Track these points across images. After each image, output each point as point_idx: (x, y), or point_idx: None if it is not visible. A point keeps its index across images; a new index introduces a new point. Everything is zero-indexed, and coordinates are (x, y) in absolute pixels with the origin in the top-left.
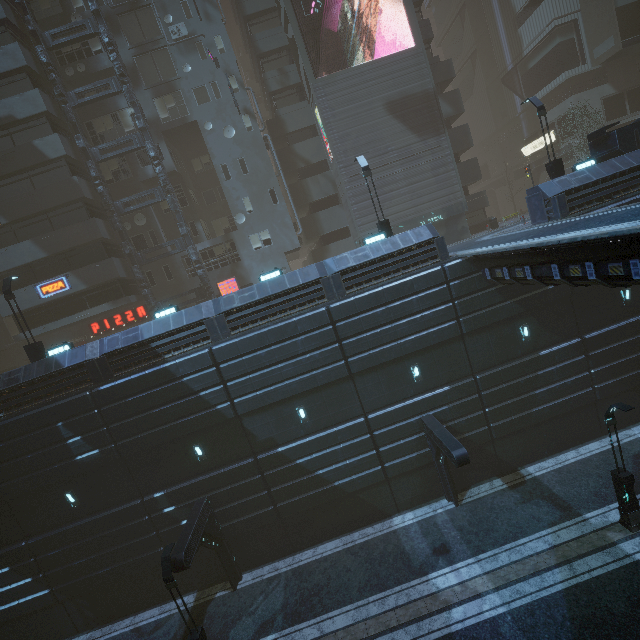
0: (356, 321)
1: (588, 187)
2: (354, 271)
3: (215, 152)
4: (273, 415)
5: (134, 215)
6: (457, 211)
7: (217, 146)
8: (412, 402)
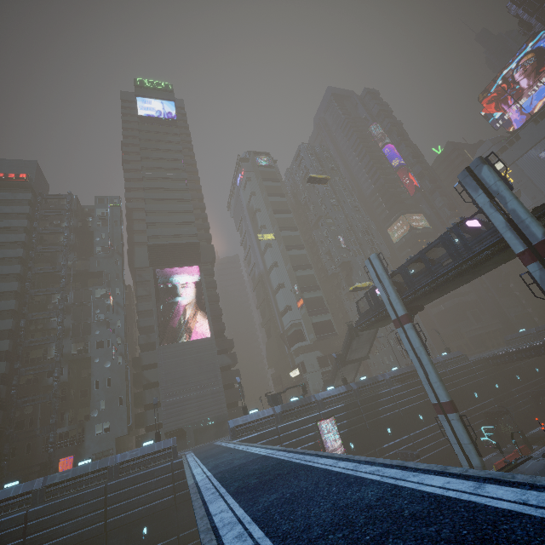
0: (119, 494)
1: (247, 424)
2: (128, 462)
3: (95, 373)
4: None
5: (26, 406)
6: (223, 418)
7: (98, 370)
8: None
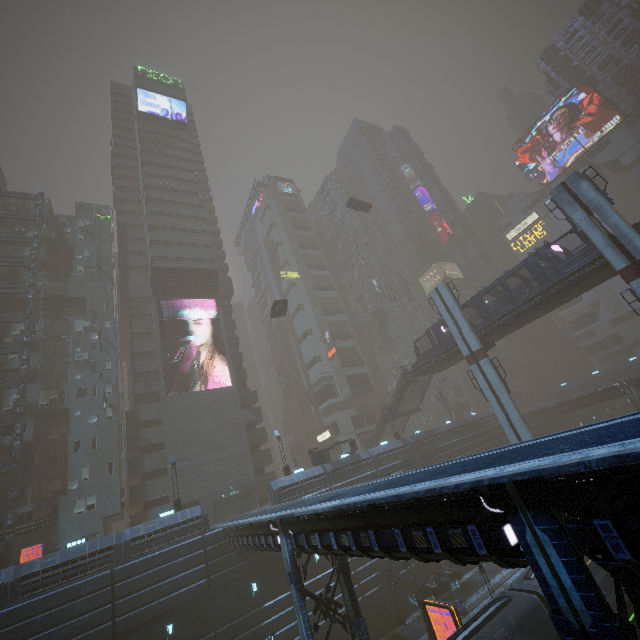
0: (132, 581)
1: (294, 485)
2: (142, 539)
3: (74, 431)
4: None
5: None
6: (250, 487)
7: (78, 427)
8: None
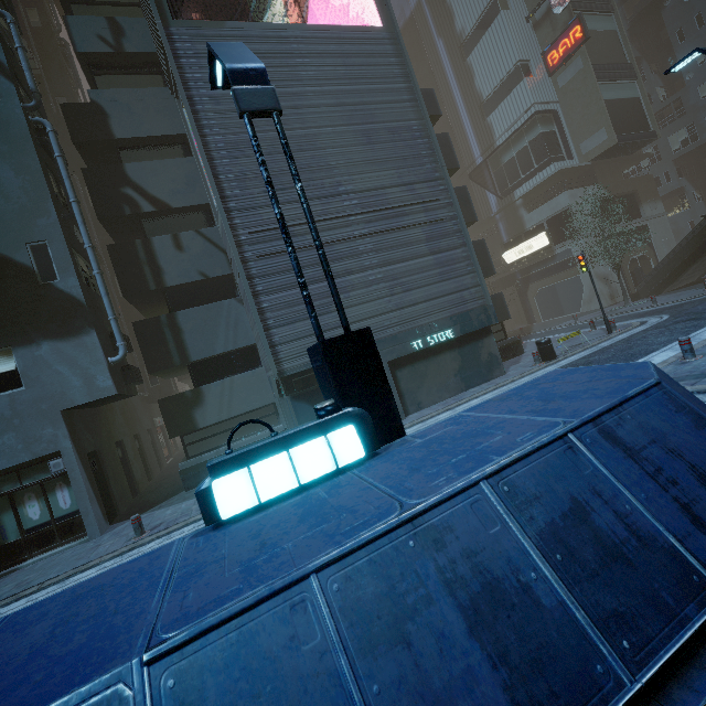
0: None
1: None
2: None
3: None
4: None
5: None
6: (479, 323)
7: None
8: None
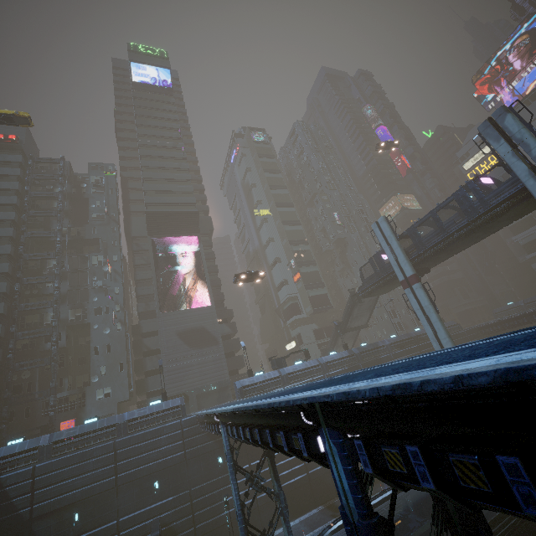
0: (128, 450)
1: (254, 385)
2: (137, 420)
3: (94, 339)
4: (56, 518)
5: (23, 371)
6: (225, 384)
7: (97, 336)
8: (150, 508)
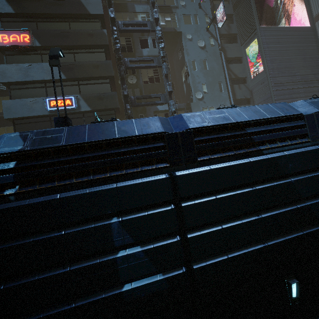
0: None
1: None
2: None
3: (190, 52)
4: None
5: (128, 76)
6: None
7: (191, 49)
8: None
